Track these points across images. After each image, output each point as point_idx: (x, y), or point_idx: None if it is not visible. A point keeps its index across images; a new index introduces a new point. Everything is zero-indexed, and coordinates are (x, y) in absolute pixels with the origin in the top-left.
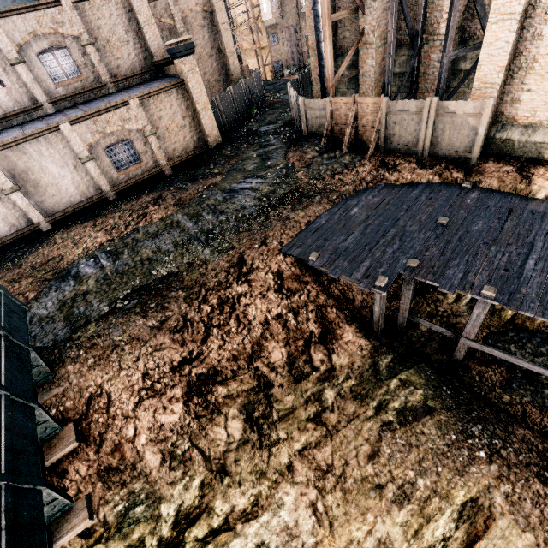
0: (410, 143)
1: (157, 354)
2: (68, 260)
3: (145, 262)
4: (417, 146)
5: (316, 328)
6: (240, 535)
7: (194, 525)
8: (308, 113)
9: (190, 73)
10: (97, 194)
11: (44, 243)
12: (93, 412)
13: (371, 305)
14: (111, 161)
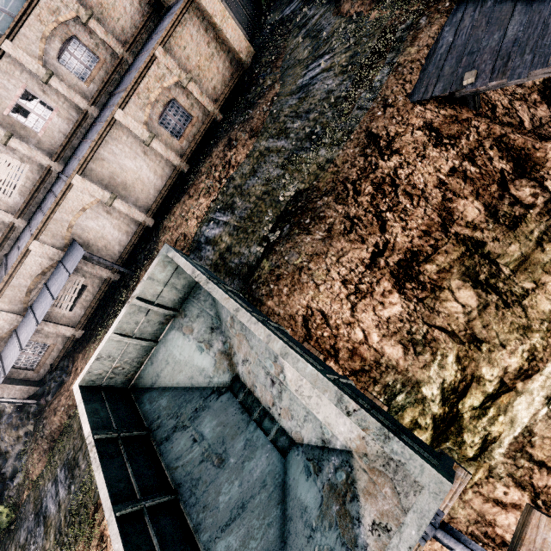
0: None
1: (344, 260)
2: (191, 234)
3: (264, 197)
4: None
5: (505, 164)
6: (522, 393)
7: (465, 396)
8: None
9: None
10: (173, 172)
11: (159, 234)
12: (314, 330)
13: (546, 121)
14: (168, 132)
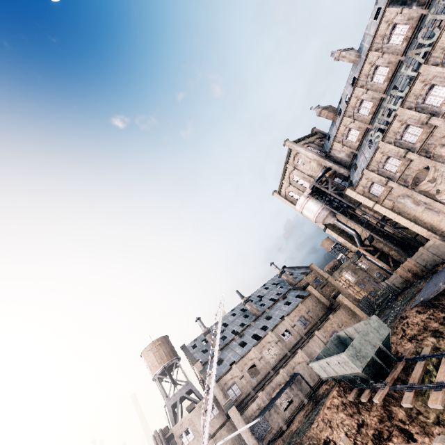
0: (432, 261)
1: (391, 338)
2: None
3: None
4: (435, 260)
5: (444, 314)
6: None
7: None
8: (393, 283)
9: (342, 299)
10: None
11: None
12: None
13: None
14: None
